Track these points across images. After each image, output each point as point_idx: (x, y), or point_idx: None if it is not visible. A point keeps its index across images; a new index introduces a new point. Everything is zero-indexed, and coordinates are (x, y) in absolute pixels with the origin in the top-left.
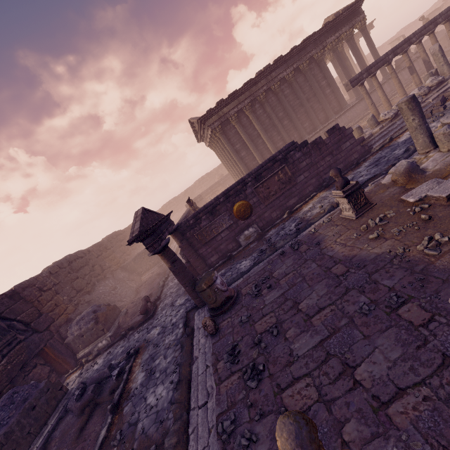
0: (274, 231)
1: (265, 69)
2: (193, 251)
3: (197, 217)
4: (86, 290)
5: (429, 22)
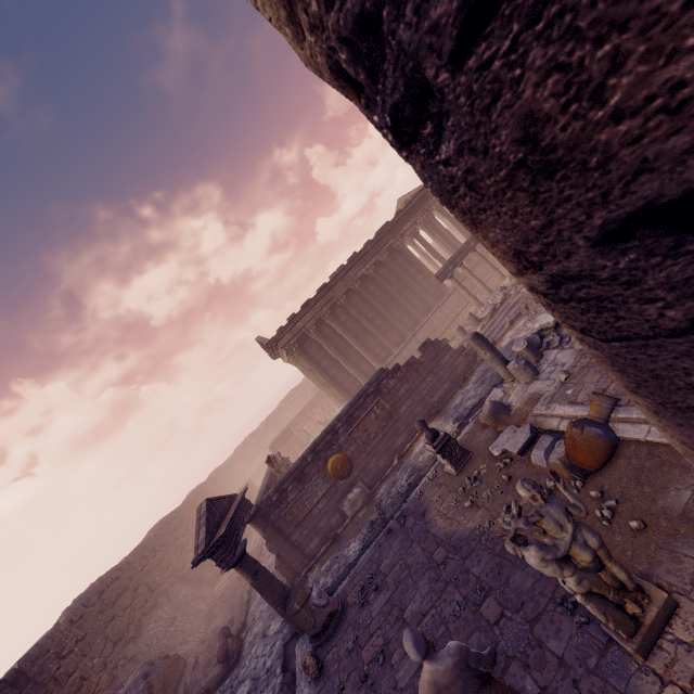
0: (385, 488)
1: (339, 271)
2: (282, 540)
3: (281, 490)
4: (128, 636)
5: None
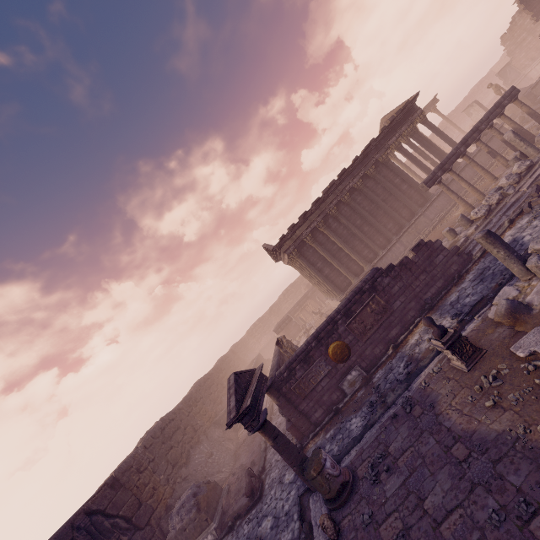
0: (381, 373)
1: (330, 186)
2: (292, 408)
3: (290, 368)
4: (182, 461)
5: (494, 108)
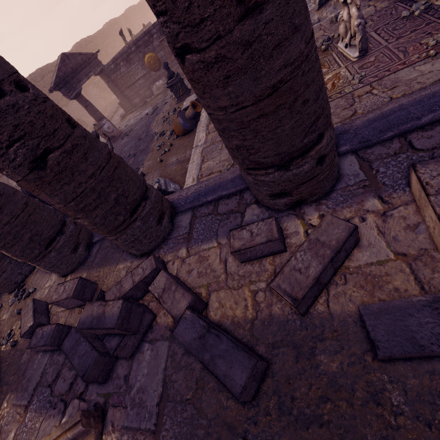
0: None
1: None
2: (119, 92)
3: (116, 63)
4: (63, 103)
5: None
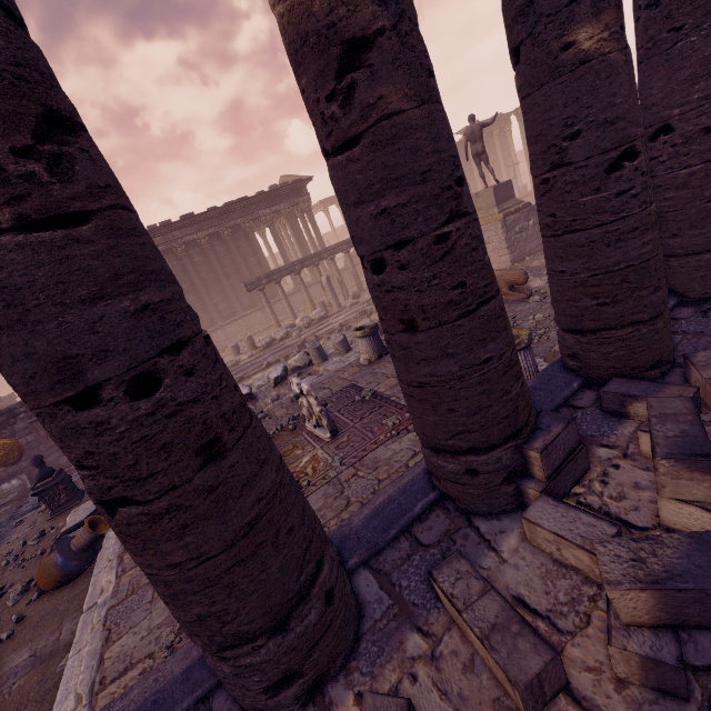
0: None
1: (161, 225)
2: None
3: None
4: None
5: (343, 242)
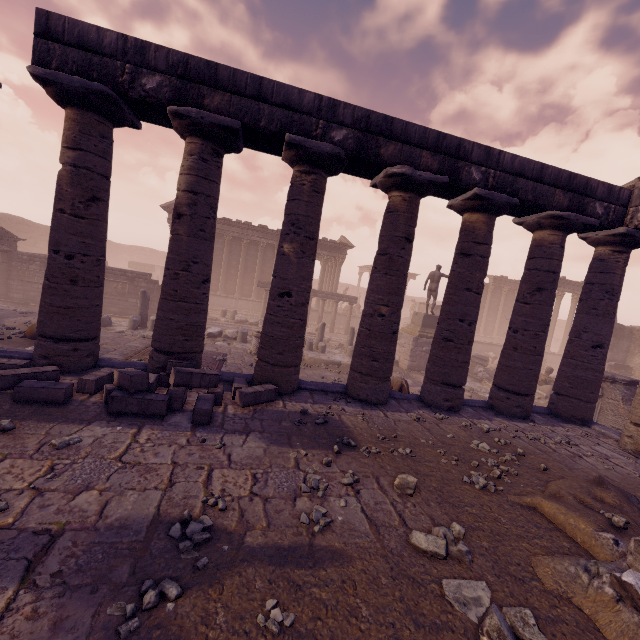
0: None
1: (244, 223)
2: (5, 276)
3: (33, 258)
4: None
5: (337, 294)
